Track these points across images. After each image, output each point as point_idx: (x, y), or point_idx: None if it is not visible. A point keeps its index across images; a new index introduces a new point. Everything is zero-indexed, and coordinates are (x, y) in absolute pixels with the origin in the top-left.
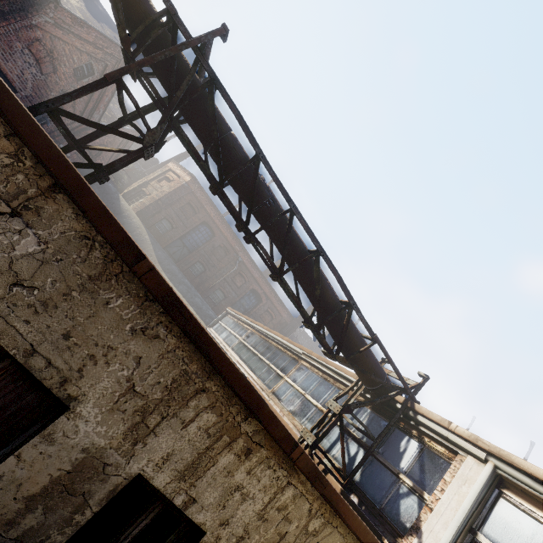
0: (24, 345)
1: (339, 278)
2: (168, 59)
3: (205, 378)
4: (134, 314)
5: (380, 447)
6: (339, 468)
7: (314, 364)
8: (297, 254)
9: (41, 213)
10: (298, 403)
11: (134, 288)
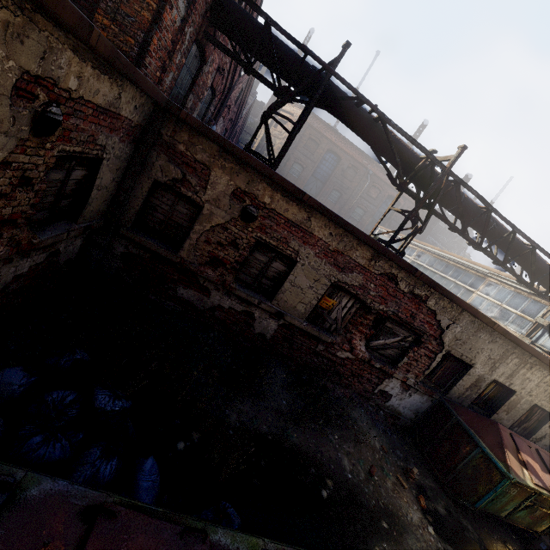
0: (459, 354)
1: None
2: (424, 177)
3: (513, 349)
4: (488, 337)
5: None
6: (547, 351)
7: (504, 282)
8: (514, 249)
9: (459, 319)
10: (497, 311)
11: (487, 330)
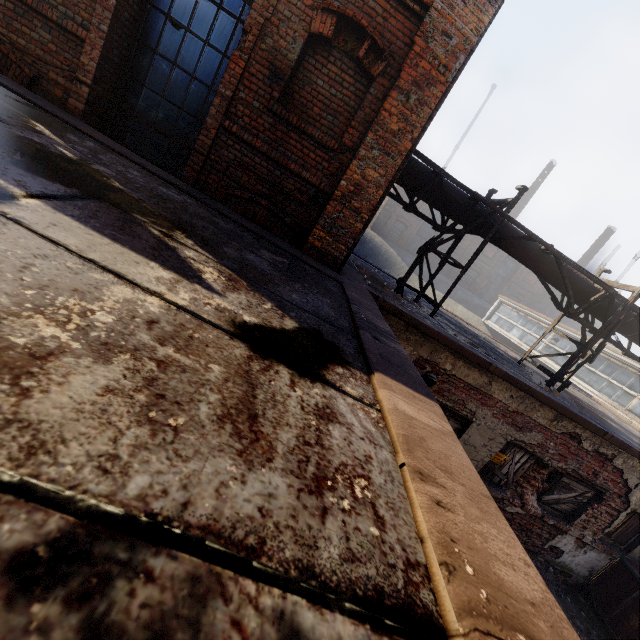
0: None
1: None
2: (598, 306)
3: None
4: None
5: None
6: None
7: None
8: None
9: None
10: None
11: None
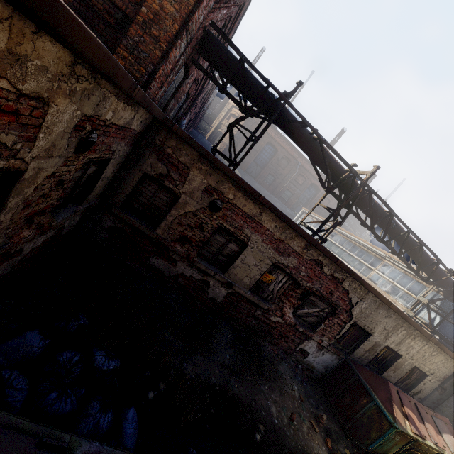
0: (363, 324)
1: (433, 253)
2: (346, 185)
3: (403, 323)
4: (385, 313)
5: (450, 316)
6: (425, 323)
7: (396, 264)
8: (407, 244)
9: (365, 298)
10: (389, 287)
11: (385, 307)
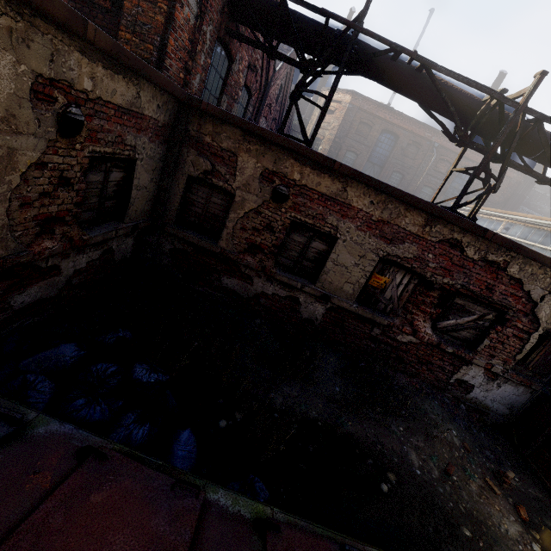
0: None
1: None
2: (491, 123)
3: None
4: None
5: None
6: None
7: None
8: None
9: None
10: None
11: None
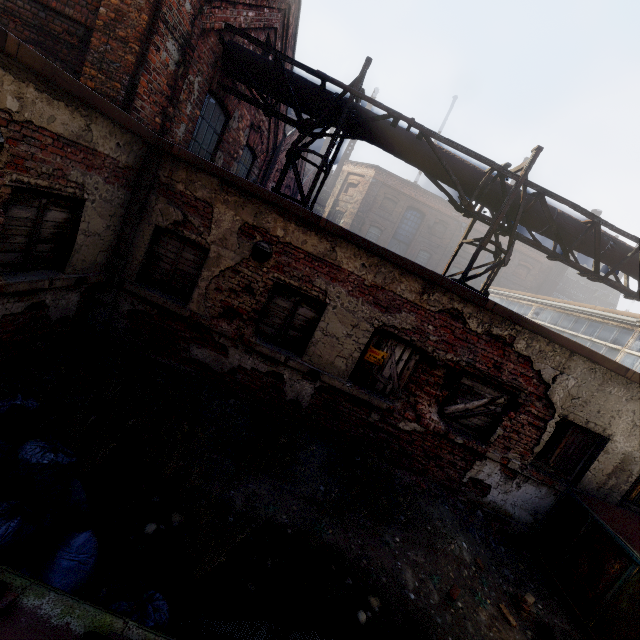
0: (583, 420)
1: None
2: (495, 195)
3: None
4: (623, 392)
5: None
6: None
7: None
8: None
9: (570, 368)
10: None
11: (619, 381)
